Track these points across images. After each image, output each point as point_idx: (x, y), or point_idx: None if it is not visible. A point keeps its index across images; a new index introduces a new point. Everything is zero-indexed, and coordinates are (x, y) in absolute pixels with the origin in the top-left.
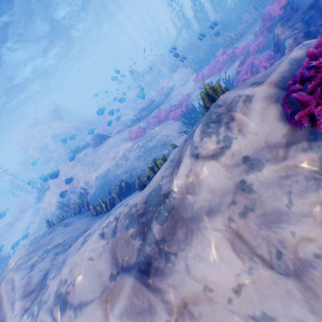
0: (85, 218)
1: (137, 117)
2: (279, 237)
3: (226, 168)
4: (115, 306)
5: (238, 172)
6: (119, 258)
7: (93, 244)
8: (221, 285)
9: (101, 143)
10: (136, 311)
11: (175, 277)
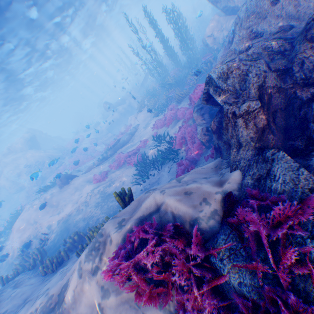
0: (35, 276)
1: (104, 156)
2: None
3: (94, 290)
4: None
5: (98, 296)
6: None
7: None
8: None
9: (68, 182)
10: None
11: None
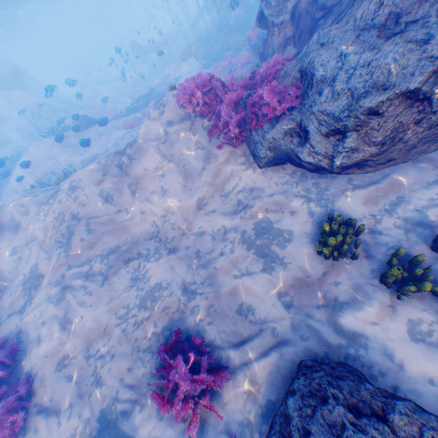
0: None
1: (134, 106)
2: (172, 150)
3: (161, 125)
4: (105, 182)
5: (164, 126)
6: (108, 168)
7: (92, 165)
8: (151, 167)
9: (88, 128)
10: (115, 182)
11: (134, 167)
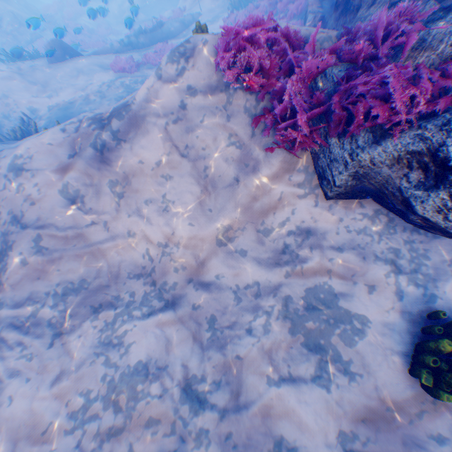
0: None
1: (132, 42)
2: (190, 138)
3: (175, 90)
4: (72, 170)
5: (181, 94)
6: (79, 145)
7: (53, 135)
8: (150, 161)
9: (64, 60)
10: (88, 174)
11: (122, 155)
